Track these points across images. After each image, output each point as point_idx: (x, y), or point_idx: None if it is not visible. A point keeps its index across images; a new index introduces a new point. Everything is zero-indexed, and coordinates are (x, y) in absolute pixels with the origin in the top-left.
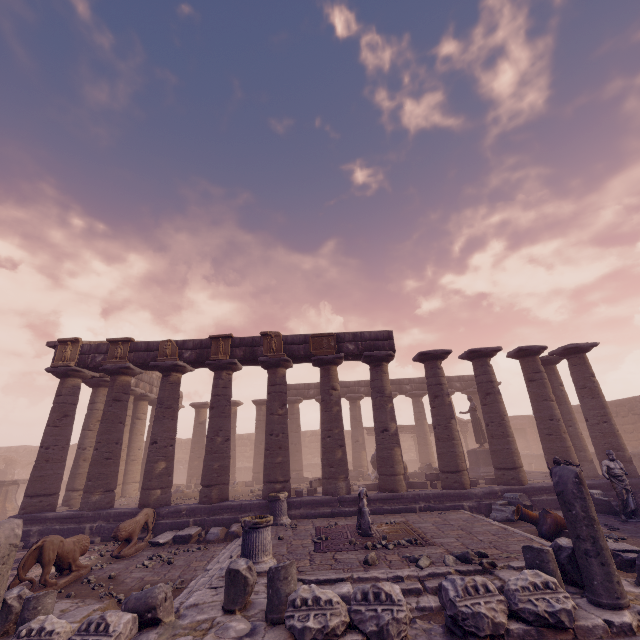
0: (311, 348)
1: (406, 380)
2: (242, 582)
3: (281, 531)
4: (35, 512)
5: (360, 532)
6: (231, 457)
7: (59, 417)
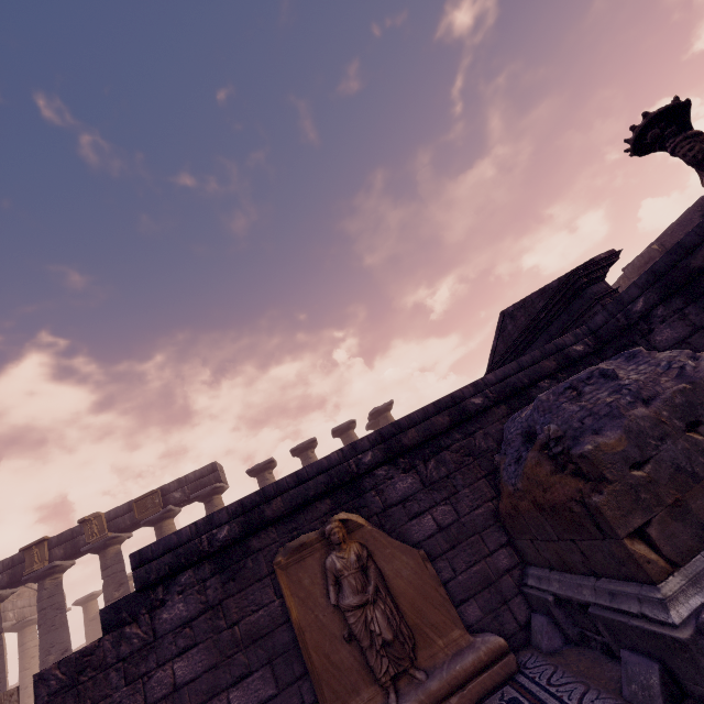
0: (136, 514)
1: None
2: None
3: None
4: None
5: None
6: None
7: None
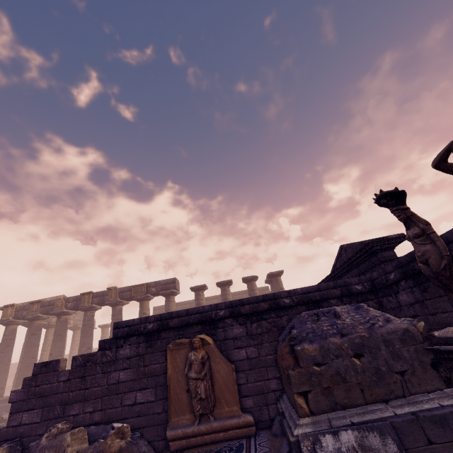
0: (132, 293)
1: None
2: None
3: None
4: None
5: None
6: None
7: (4, 347)
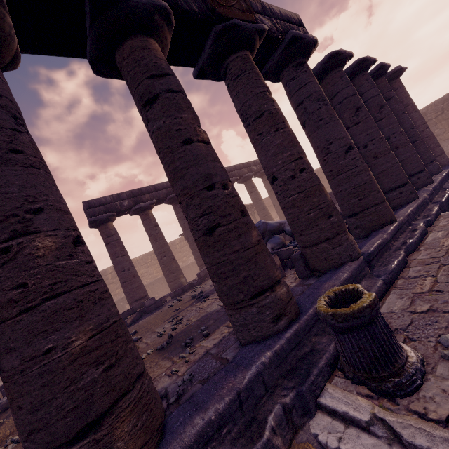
0: (210, 0)
1: None
2: None
3: None
4: None
5: None
6: None
7: None
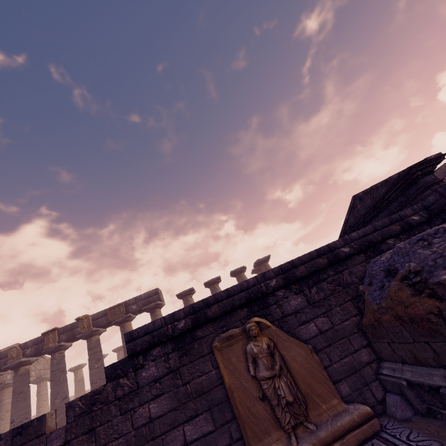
0: (109, 317)
1: None
2: None
3: None
4: None
5: None
6: None
7: None
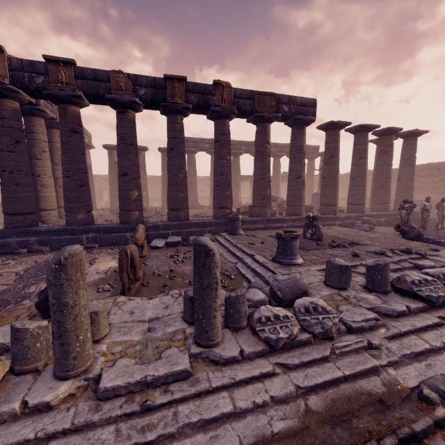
0: (256, 105)
1: (273, 144)
2: (350, 272)
3: (250, 238)
4: (23, 227)
5: (314, 239)
6: (145, 190)
7: (11, 142)
